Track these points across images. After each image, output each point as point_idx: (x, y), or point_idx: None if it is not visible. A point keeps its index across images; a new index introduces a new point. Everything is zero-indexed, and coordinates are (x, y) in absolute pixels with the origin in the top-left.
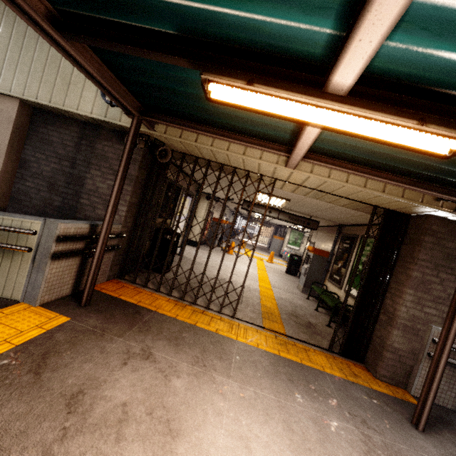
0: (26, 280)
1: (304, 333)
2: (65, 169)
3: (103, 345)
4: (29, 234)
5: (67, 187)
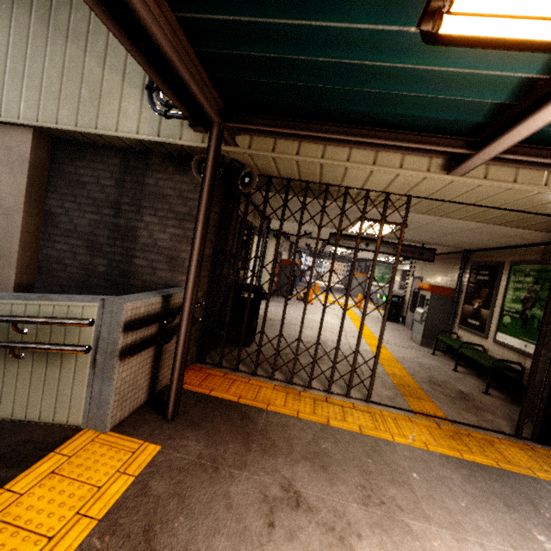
0: (86, 394)
1: (467, 412)
2: (108, 219)
3: (225, 491)
4: (84, 326)
5: (113, 245)
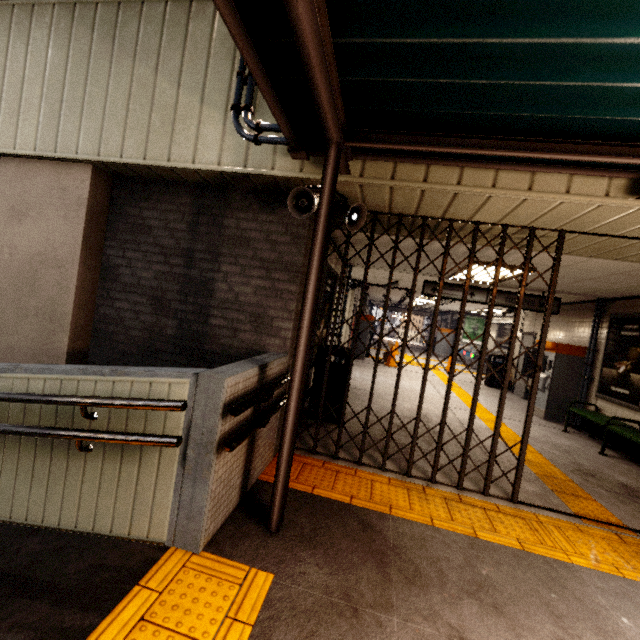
0: (172, 500)
1: None
2: (178, 270)
3: None
4: (174, 410)
5: (184, 301)
